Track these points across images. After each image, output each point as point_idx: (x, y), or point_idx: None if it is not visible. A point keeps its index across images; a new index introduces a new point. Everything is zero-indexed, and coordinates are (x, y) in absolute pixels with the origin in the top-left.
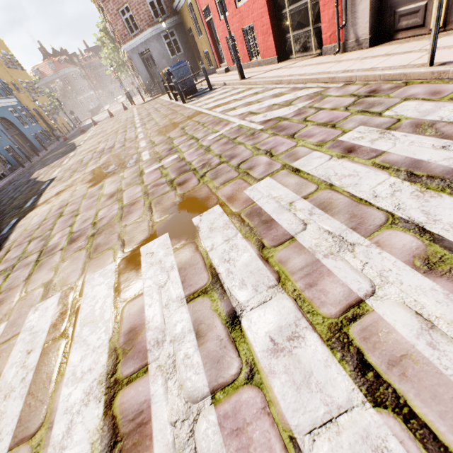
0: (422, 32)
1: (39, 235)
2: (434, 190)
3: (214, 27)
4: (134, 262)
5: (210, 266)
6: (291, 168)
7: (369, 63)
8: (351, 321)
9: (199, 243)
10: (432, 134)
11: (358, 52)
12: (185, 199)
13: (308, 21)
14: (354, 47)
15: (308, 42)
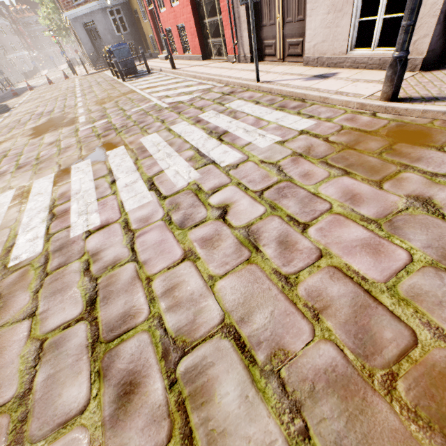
0: (275, 60)
1: None
2: (213, 137)
3: (156, 16)
4: (67, 172)
5: (110, 168)
6: (168, 129)
7: (241, 74)
8: (156, 176)
9: (107, 161)
10: (232, 116)
11: (245, 64)
12: (105, 143)
13: (220, 33)
14: (244, 61)
15: (221, 49)
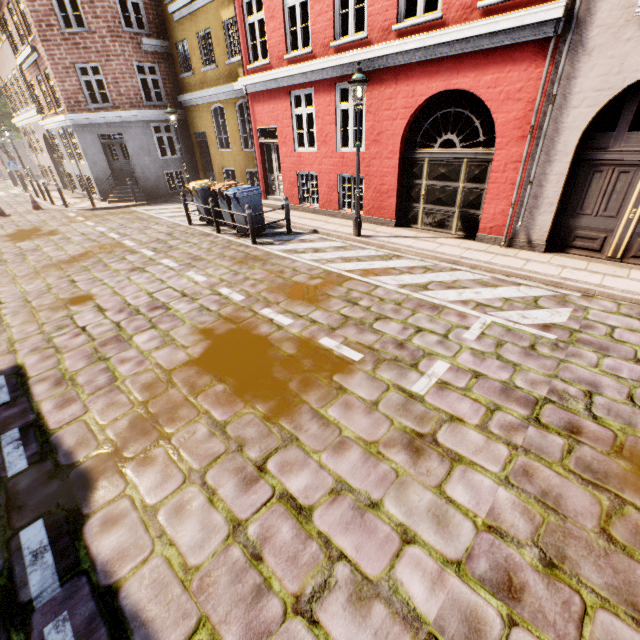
0: (597, 256)
1: (311, 583)
2: None
3: (267, 151)
4: None
5: None
6: None
7: (584, 276)
8: None
9: None
10: None
11: (533, 253)
12: None
13: (453, 202)
14: (524, 247)
15: (447, 221)
